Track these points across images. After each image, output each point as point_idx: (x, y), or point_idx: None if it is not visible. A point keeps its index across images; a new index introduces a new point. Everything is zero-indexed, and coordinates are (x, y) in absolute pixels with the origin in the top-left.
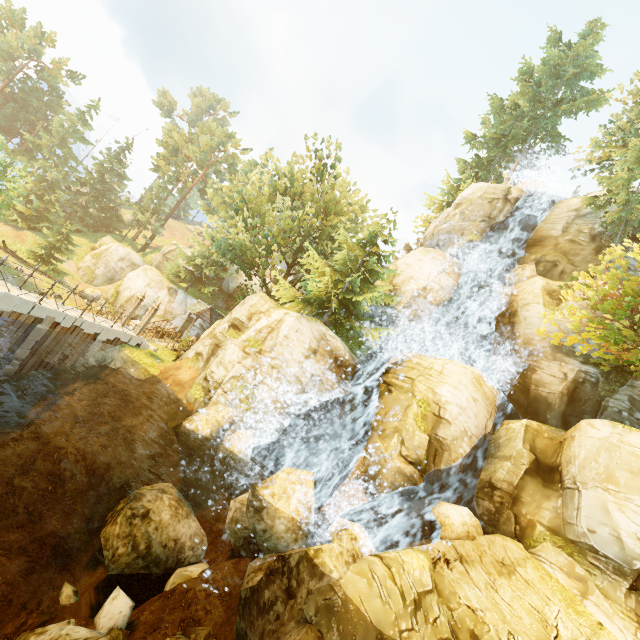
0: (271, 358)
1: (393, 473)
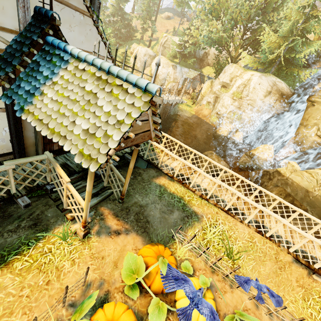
0: (247, 100)
1: (310, 142)
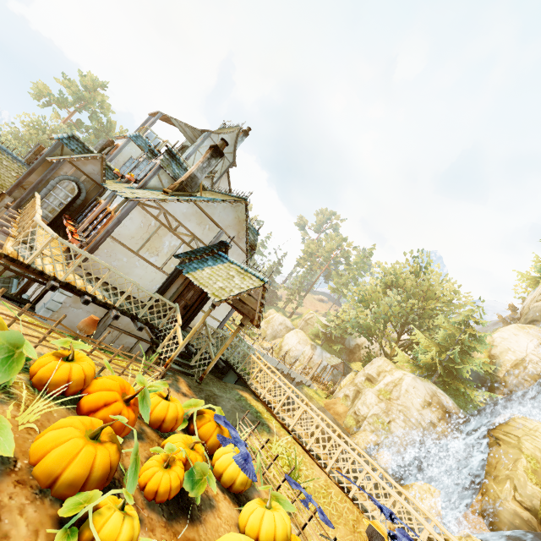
0: (397, 404)
1: (510, 514)
